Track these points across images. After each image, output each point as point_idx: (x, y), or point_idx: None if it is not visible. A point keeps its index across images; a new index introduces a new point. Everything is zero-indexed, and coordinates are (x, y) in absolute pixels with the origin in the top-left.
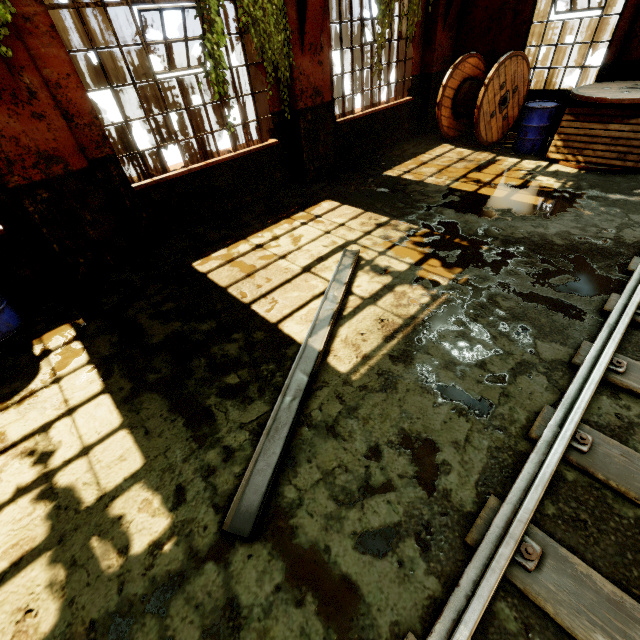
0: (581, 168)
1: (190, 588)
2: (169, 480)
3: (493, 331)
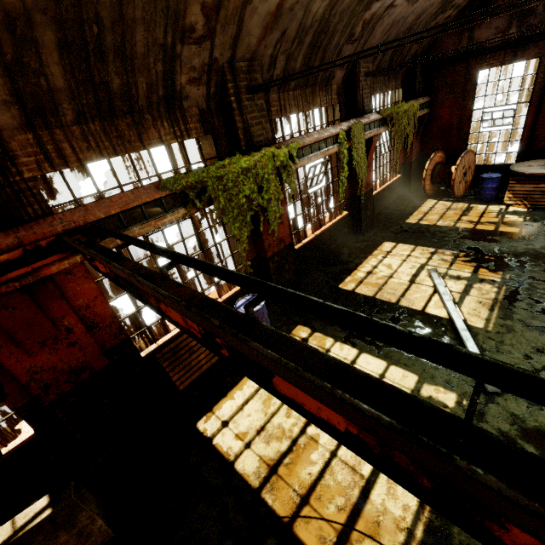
0: (528, 208)
1: (490, 413)
2: (438, 380)
3: (543, 300)
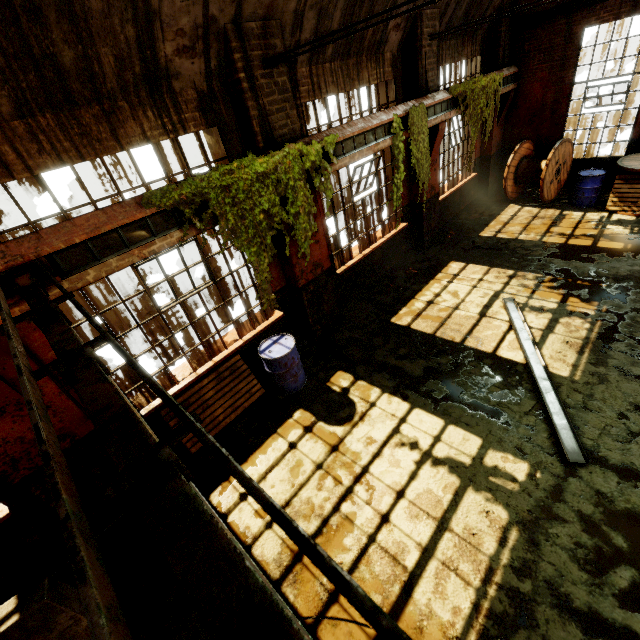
0: (638, 216)
1: (569, 490)
2: (507, 446)
3: None
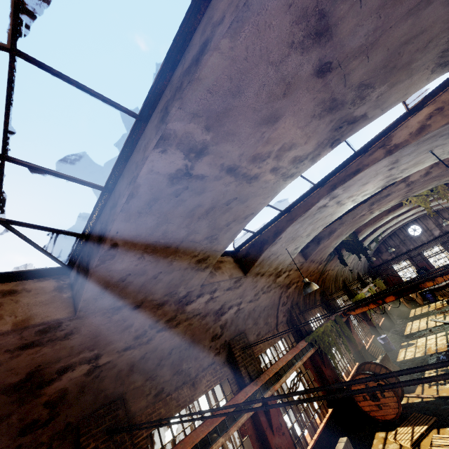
0: None
1: None
2: None
3: None
